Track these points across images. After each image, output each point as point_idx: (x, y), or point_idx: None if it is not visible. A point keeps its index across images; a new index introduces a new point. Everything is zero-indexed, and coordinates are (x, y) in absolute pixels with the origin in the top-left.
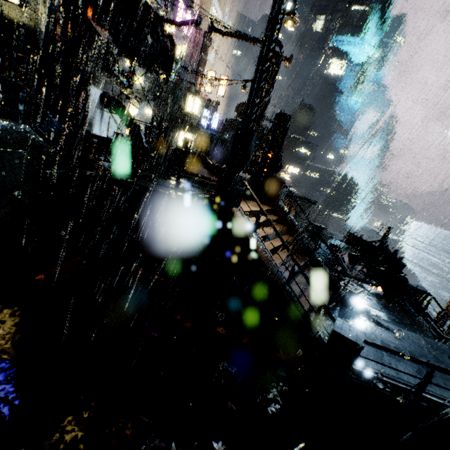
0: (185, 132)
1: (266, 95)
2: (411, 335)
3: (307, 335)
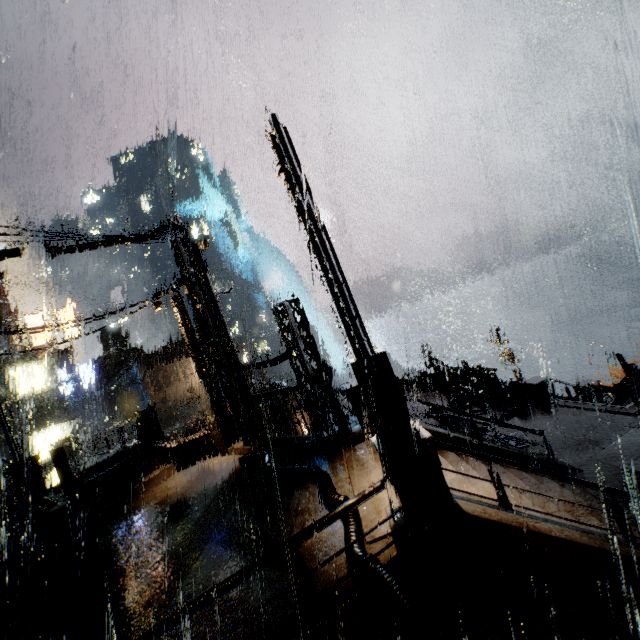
0: (42, 432)
1: (210, 296)
2: (636, 435)
3: None
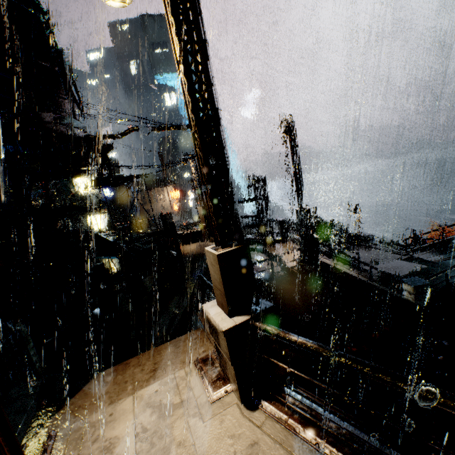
0: (93, 216)
1: None
2: (398, 262)
3: (404, 299)
